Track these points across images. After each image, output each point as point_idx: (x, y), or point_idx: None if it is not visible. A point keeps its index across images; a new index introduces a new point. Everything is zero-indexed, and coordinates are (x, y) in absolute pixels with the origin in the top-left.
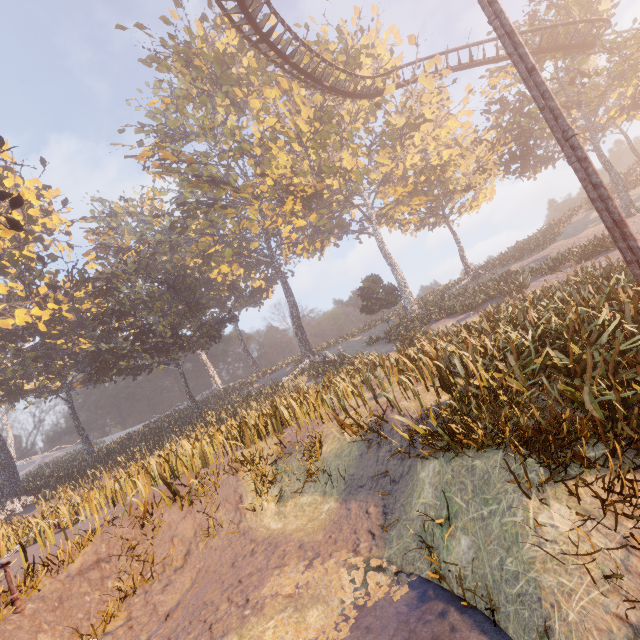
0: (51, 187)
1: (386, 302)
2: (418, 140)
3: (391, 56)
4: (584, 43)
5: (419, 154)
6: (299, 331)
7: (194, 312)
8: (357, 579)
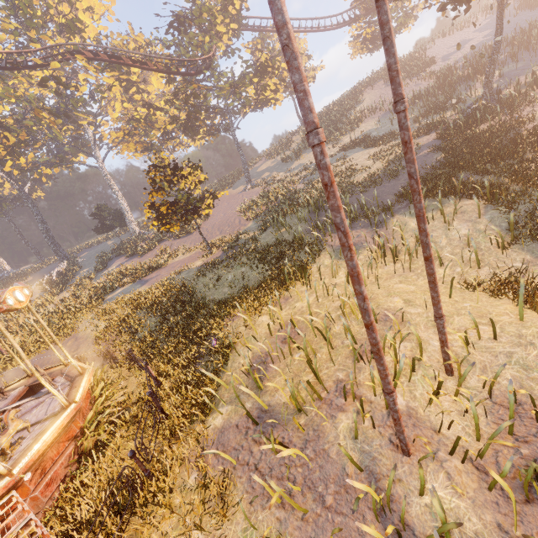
0: None
1: (110, 228)
2: (119, 94)
3: (71, 7)
4: (189, 73)
5: (116, 112)
6: (51, 243)
7: None
8: None
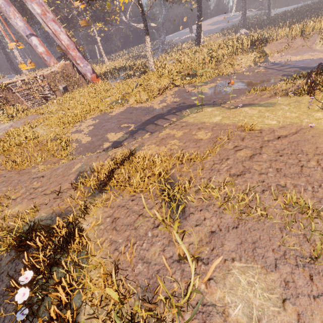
0: None
1: None
2: None
3: None
4: None
5: None
6: None
7: None
8: None
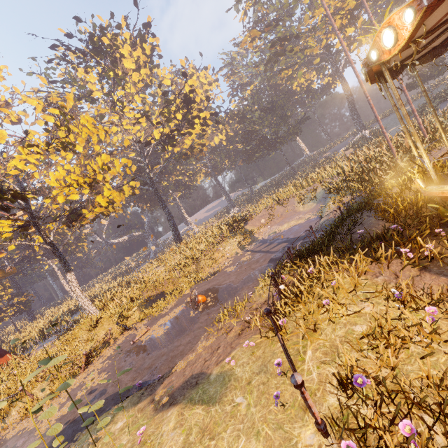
0: (207, 67)
1: (427, 77)
2: None
3: None
4: None
5: None
6: (353, 115)
7: (284, 121)
8: (309, 216)
